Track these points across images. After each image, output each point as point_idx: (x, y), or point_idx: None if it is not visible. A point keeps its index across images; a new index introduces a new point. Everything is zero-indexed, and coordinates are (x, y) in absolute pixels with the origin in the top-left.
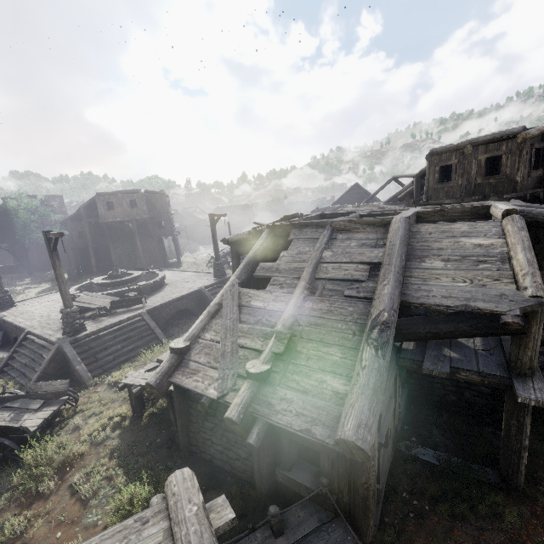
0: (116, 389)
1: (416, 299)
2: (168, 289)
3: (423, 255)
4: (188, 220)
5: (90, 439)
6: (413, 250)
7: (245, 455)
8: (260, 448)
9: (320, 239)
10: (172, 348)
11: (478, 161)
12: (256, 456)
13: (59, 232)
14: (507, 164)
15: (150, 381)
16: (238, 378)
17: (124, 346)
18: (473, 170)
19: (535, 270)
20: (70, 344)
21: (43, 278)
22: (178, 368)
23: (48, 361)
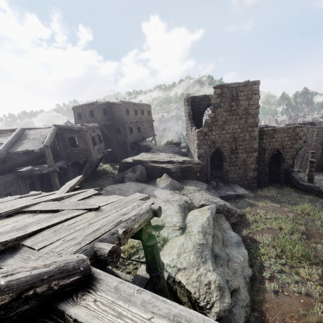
0: None
1: (12, 151)
2: None
3: (24, 139)
4: None
5: None
6: (21, 138)
7: None
8: None
9: None
10: None
11: (88, 111)
12: None
13: None
14: (95, 113)
15: None
16: None
17: None
18: (87, 115)
19: (48, 139)
20: None
21: None
22: None
23: None
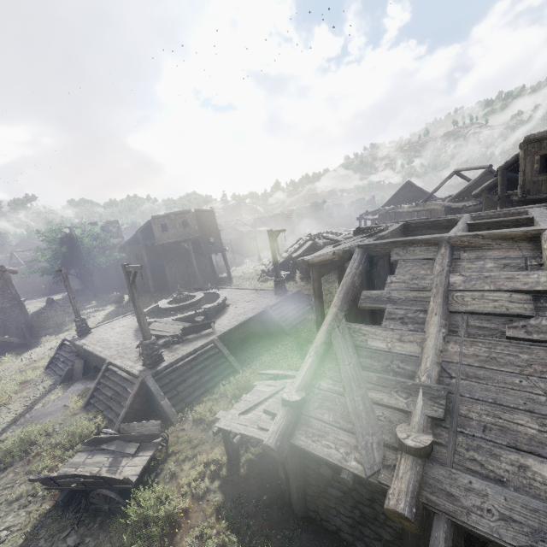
0: (203, 428)
1: None
2: (232, 310)
3: None
4: (232, 234)
5: (190, 491)
6: None
7: (389, 537)
8: (420, 538)
9: (439, 260)
10: (286, 400)
11: None
12: (412, 546)
13: (138, 265)
14: None
15: (269, 442)
16: (386, 448)
17: (201, 376)
18: None
19: None
20: (152, 377)
21: (108, 300)
22: (298, 426)
23: (134, 396)
